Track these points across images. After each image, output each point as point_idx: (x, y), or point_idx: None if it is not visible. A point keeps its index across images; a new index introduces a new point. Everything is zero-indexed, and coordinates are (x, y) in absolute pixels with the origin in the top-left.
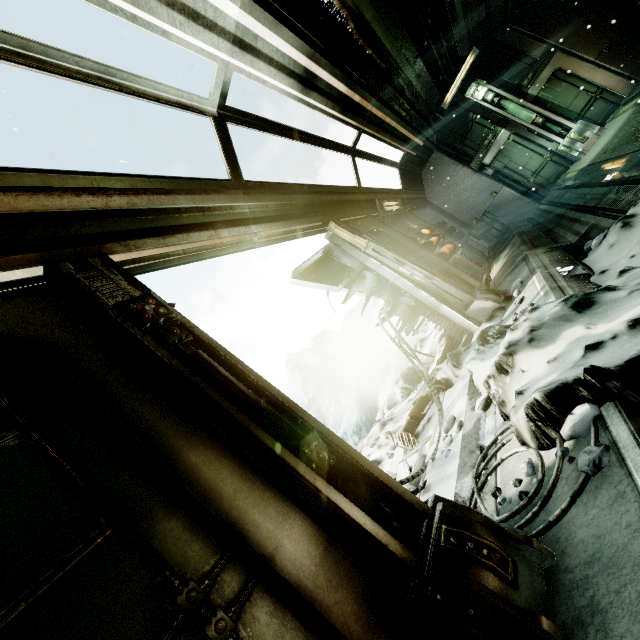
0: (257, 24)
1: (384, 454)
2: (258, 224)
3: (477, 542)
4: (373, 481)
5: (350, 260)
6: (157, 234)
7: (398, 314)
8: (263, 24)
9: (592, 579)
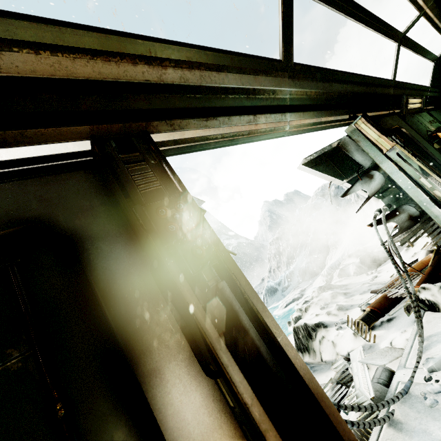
0: None
1: (331, 322)
2: (293, 112)
3: None
4: None
5: (362, 157)
6: (201, 115)
7: (397, 221)
8: None
9: None
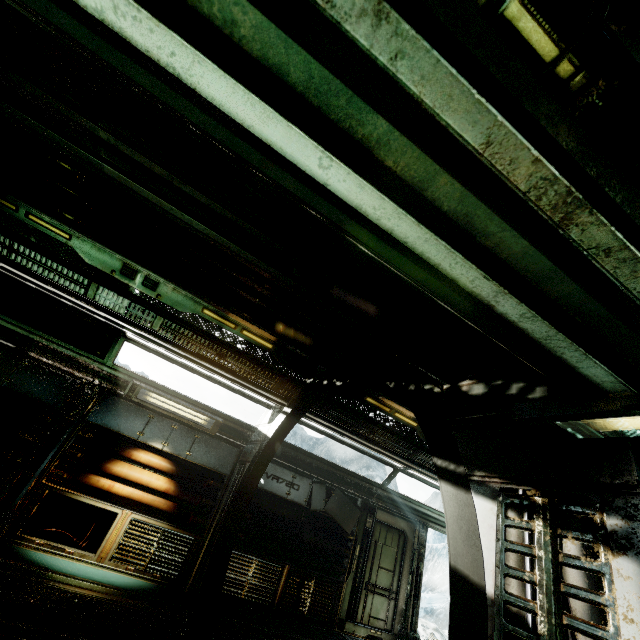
0: None
1: (422, 633)
2: None
3: None
4: (416, 618)
5: None
6: (441, 526)
7: None
8: None
9: None
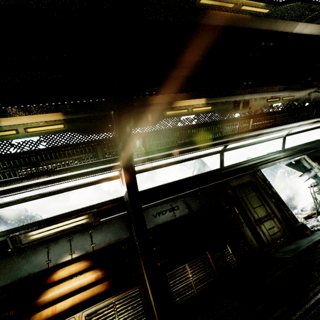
0: (305, 122)
1: None
2: (283, 158)
3: (304, 226)
4: (292, 215)
5: (308, 165)
6: (265, 164)
7: (318, 187)
8: (306, 121)
9: (316, 234)
